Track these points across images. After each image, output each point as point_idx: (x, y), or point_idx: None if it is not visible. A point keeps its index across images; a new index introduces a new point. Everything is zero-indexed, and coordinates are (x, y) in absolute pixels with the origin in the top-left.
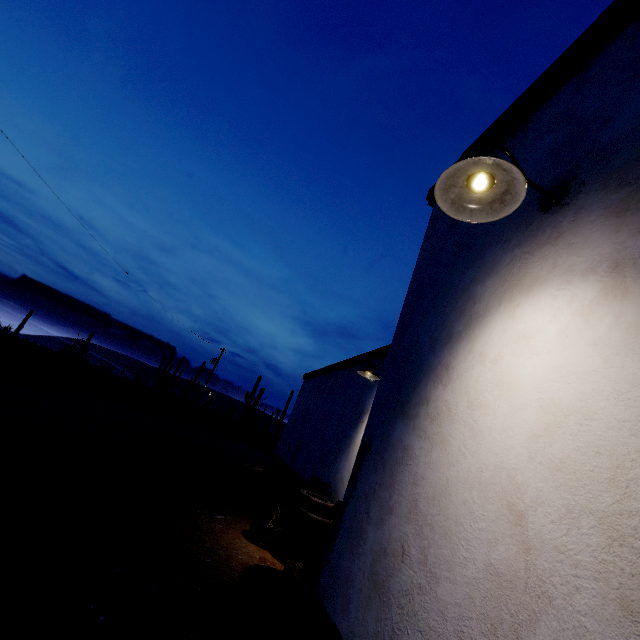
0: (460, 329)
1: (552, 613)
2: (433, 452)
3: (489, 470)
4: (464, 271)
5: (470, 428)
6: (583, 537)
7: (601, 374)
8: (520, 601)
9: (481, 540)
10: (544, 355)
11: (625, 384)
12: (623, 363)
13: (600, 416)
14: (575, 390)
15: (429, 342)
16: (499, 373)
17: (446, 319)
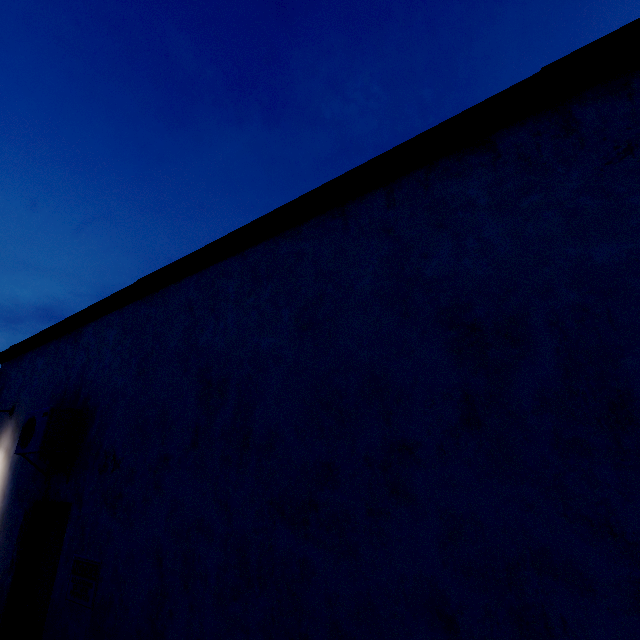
0: None
1: None
2: None
3: None
4: None
5: None
6: None
7: None
8: None
9: None
10: None
11: None
12: None
13: None
14: None
15: None
16: None
17: None
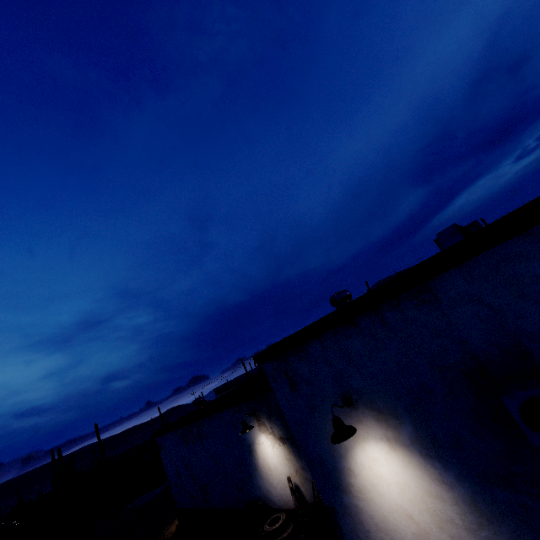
0: (344, 452)
1: (431, 536)
2: (370, 505)
3: (394, 506)
4: (324, 422)
5: (378, 493)
6: (426, 516)
7: (404, 474)
8: (424, 537)
9: (406, 527)
10: (386, 467)
11: (411, 477)
12: (407, 471)
13: (411, 485)
14: (401, 478)
15: (330, 456)
16: (375, 473)
17: (332, 446)
